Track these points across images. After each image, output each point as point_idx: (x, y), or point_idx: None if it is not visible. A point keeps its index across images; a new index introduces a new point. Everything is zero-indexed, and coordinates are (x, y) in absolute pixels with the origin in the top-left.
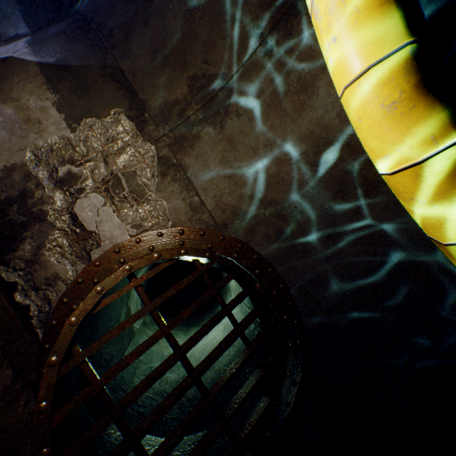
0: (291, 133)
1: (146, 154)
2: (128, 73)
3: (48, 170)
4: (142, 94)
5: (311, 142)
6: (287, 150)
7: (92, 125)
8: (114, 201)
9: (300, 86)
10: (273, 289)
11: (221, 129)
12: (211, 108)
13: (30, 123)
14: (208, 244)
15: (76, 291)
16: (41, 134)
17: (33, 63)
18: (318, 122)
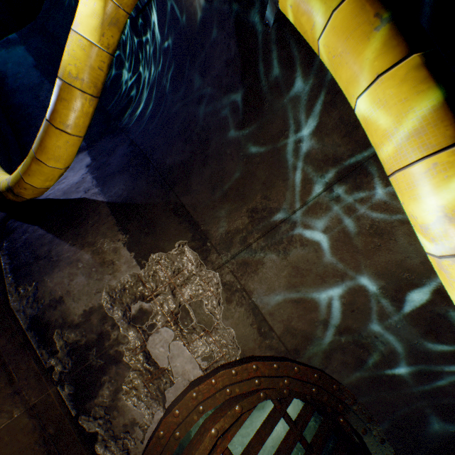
0: (365, 268)
1: (210, 281)
2: (189, 206)
3: (122, 309)
4: (203, 225)
5: (390, 279)
6: (361, 282)
7: (159, 259)
8: (183, 333)
9: (373, 230)
10: (361, 427)
11: (285, 256)
12: (273, 237)
13: (104, 265)
14: (285, 381)
15: (157, 447)
16: (115, 274)
17: (103, 203)
18: (397, 263)
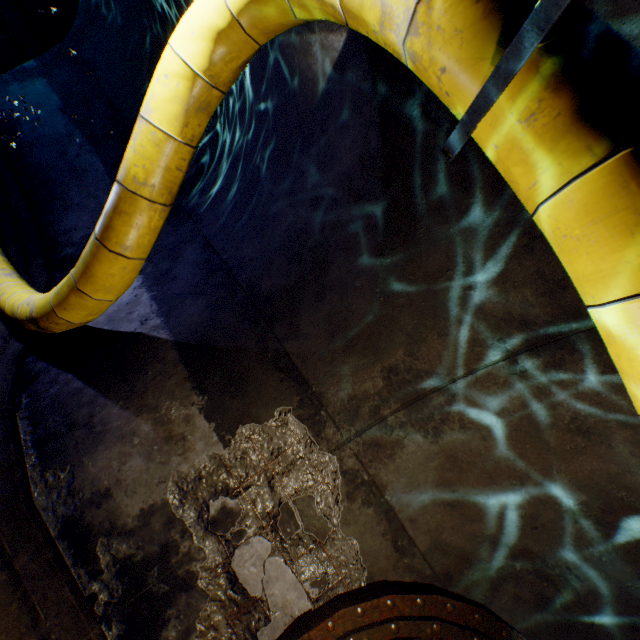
0: (558, 472)
1: (325, 468)
2: (295, 356)
3: (196, 507)
4: (315, 384)
5: (597, 494)
6: (550, 491)
7: (250, 433)
8: (284, 545)
9: (575, 425)
10: None
11: (436, 439)
12: (419, 411)
13: (171, 441)
14: (434, 626)
15: None
16: (186, 454)
17: (168, 343)
18: (609, 476)
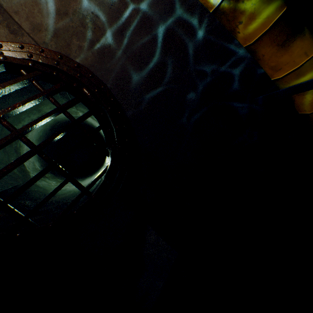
0: None
1: None
2: None
3: None
4: None
5: None
6: None
7: None
8: None
9: None
10: (95, 89)
11: None
12: None
13: None
14: (27, 54)
15: None
16: None
17: None
18: None
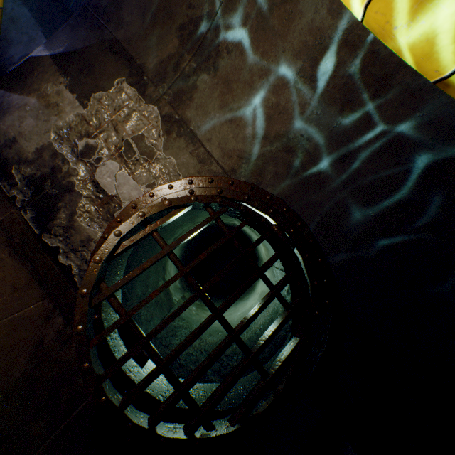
0: (284, 53)
1: (150, 116)
2: (124, 42)
3: (70, 146)
4: (138, 59)
5: (306, 55)
6: (283, 74)
7: (100, 99)
8: (128, 165)
9: None
10: (290, 228)
11: (215, 72)
12: (203, 54)
13: (50, 108)
14: (217, 190)
15: None
16: (60, 115)
17: (47, 57)
18: (309, 28)
